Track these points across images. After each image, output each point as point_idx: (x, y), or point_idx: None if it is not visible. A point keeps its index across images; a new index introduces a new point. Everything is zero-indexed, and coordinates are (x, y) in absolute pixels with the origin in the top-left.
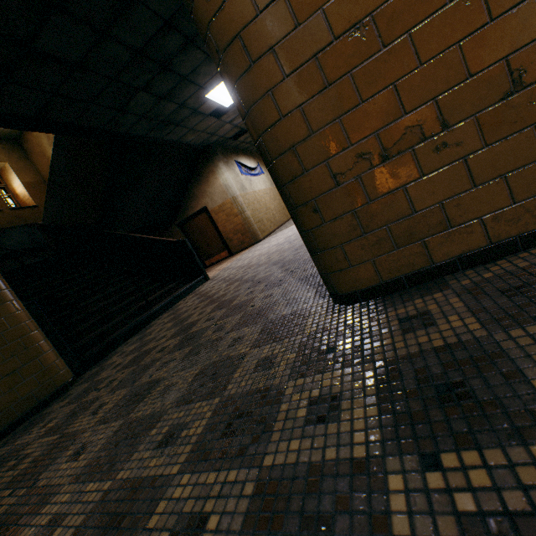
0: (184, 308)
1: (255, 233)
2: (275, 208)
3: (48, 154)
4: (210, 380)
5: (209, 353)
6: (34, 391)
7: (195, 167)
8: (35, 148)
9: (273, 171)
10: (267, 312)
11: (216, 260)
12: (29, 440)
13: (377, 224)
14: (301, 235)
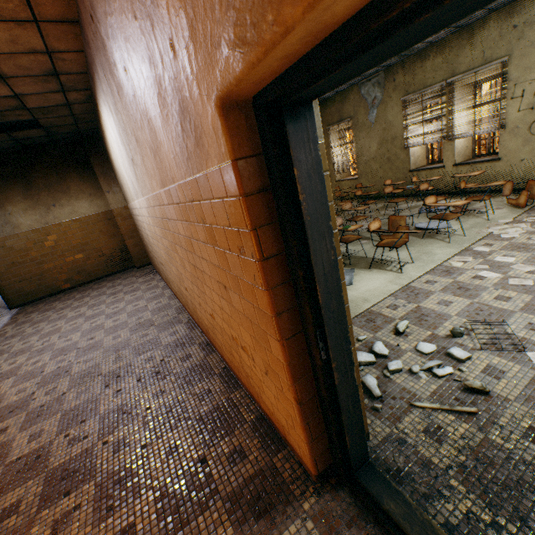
0: None
1: None
2: None
3: None
4: None
5: None
6: None
7: None
8: None
9: None
10: None
11: None
12: None
13: (20, 293)
14: (1, 294)
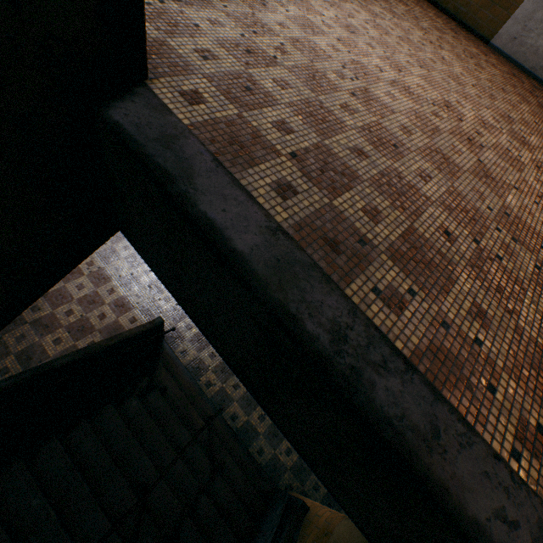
0: None
1: None
2: None
3: None
4: None
5: None
6: None
7: None
8: None
9: None
10: None
11: None
12: None
13: None
14: None
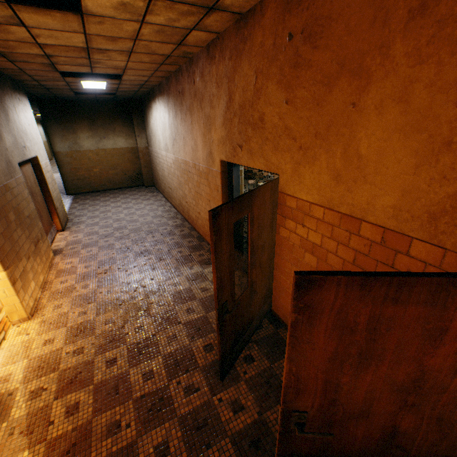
0: None
1: None
2: None
3: None
4: None
5: None
6: None
7: None
8: None
9: (62, 176)
10: None
11: None
12: None
13: (75, 186)
14: (64, 185)
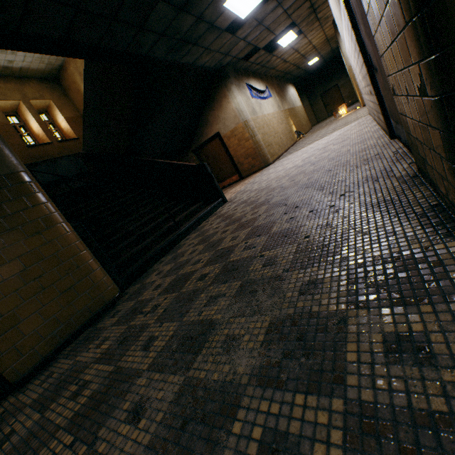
0: (211, 230)
1: (265, 157)
2: (282, 132)
3: (81, 90)
4: (300, 351)
5: (273, 299)
6: (88, 305)
7: (208, 92)
8: (71, 86)
9: None
10: (340, 249)
11: (227, 183)
12: (87, 359)
13: None
14: None
